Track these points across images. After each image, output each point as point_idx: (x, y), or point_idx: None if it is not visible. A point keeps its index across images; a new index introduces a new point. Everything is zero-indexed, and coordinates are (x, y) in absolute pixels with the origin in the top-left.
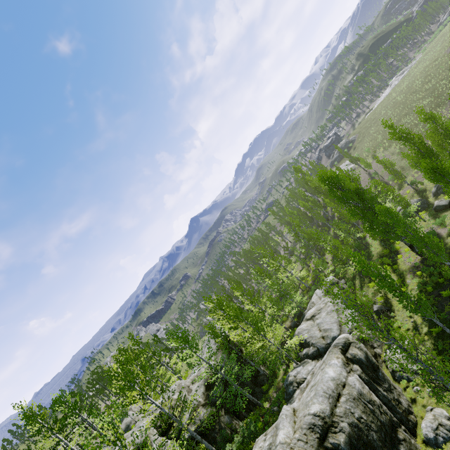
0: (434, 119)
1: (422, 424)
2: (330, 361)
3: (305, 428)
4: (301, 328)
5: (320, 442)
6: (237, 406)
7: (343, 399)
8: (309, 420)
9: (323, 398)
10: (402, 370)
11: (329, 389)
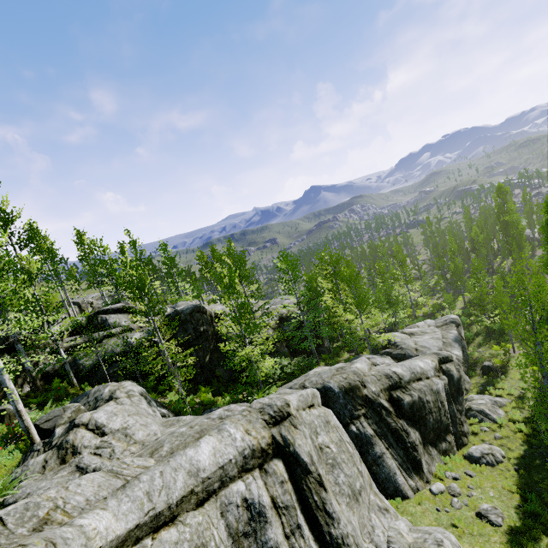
0: None
1: (472, 447)
2: (423, 359)
3: (382, 373)
4: (394, 334)
5: (389, 388)
6: (296, 350)
7: (422, 383)
8: (388, 372)
9: (407, 369)
10: (480, 412)
11: (415, 370)
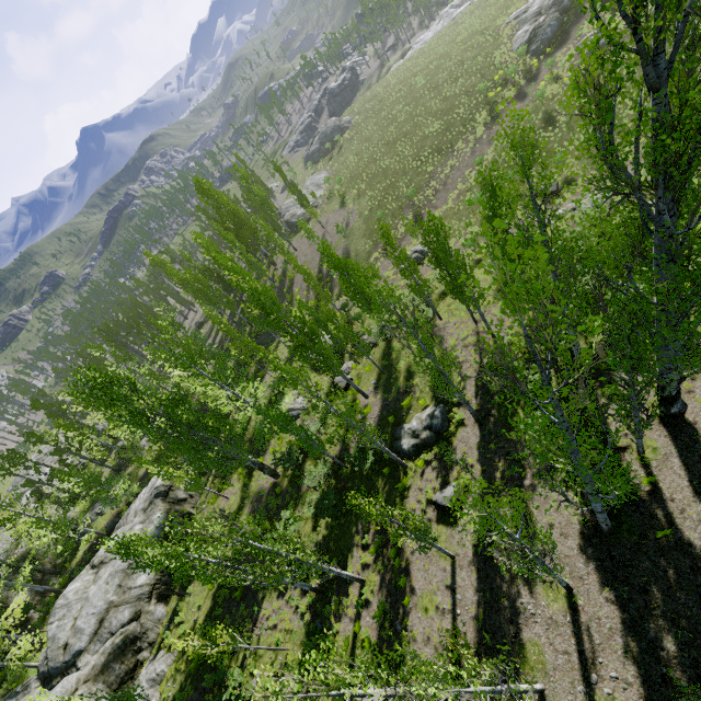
0: (342, 269)
1: None
2: None
3: None
4: (66, 596)
5: None
6: None
7: None
8: None
9: None
10: None
11: None
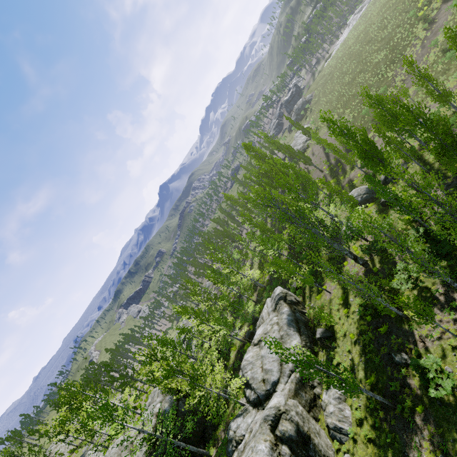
0: (380, 103)
1: None
2: (257, 444)
3: None
4: (247, 359)
5: None
6: (184, 455)
7: None
8: None
9: None
10: (335, 430)
11: None
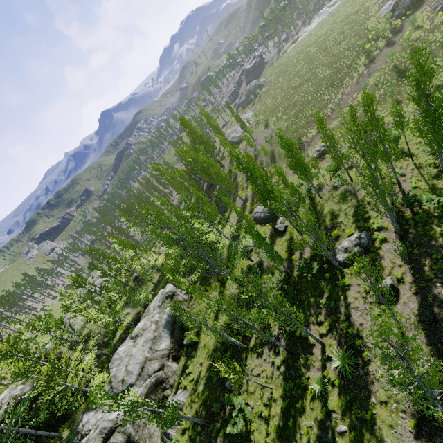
0: (289, 147)
1: None
2: None
3: None
4: (118, 353)
5: None
6: (37, 436)
7: None
8: None
9: None
10: (165, 434)
11: None
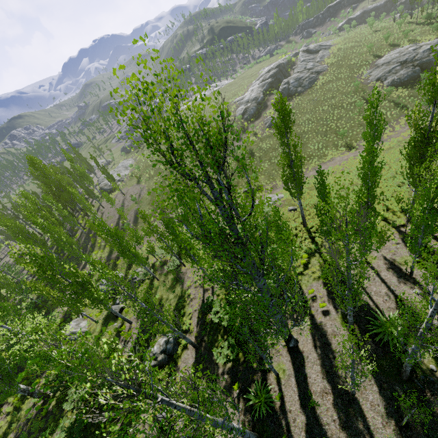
0: (113, 236)
1: None
2: None
3: None
4: None
5: None
6: None
7: None
8: None
9: None
10: None
11: None
